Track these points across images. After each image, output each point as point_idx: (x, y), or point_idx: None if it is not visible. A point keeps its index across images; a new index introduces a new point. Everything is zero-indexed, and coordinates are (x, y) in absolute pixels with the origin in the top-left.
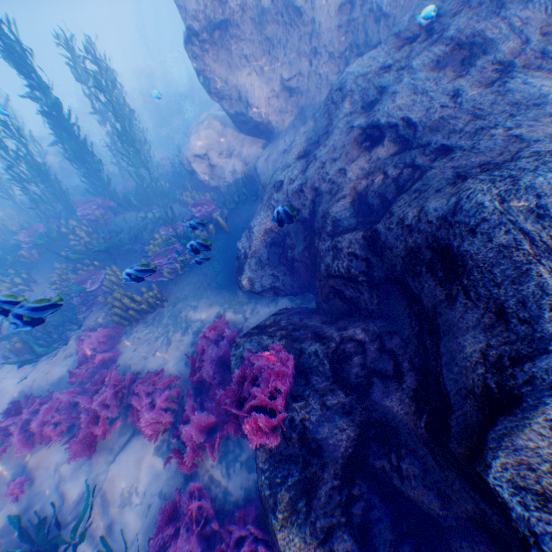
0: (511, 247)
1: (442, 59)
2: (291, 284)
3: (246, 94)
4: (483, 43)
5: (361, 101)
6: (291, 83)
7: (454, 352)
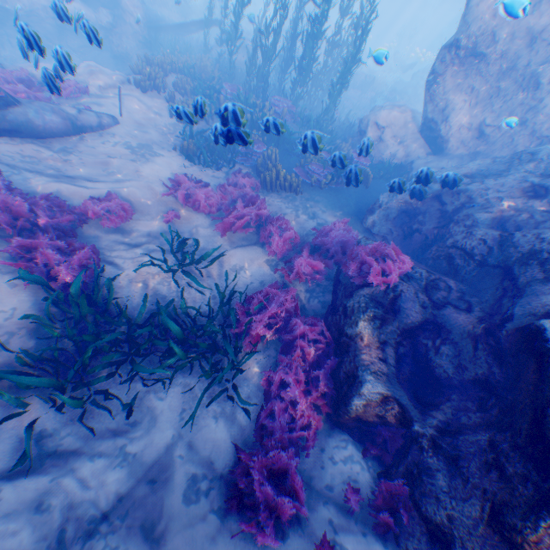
0: None
1: None
2: (397, 244)
3: (451, 112)
4: None
5: (542, 170)
6: (487, 129)
7: (531, 300)
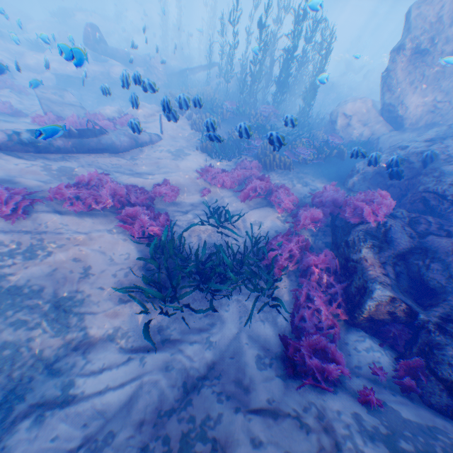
0: None
1: None
2: None
3: (405, 96)
4: None
5: None
6: (438, 104)
7: None
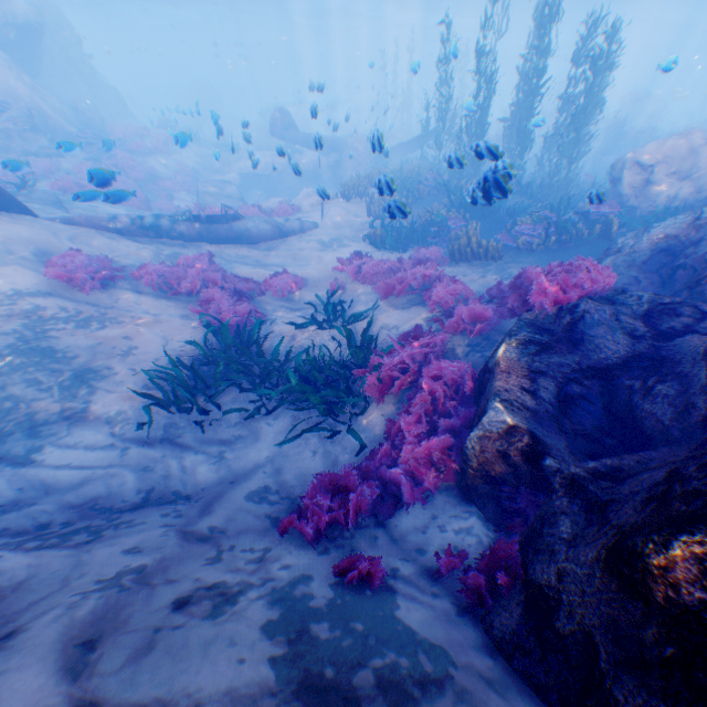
0: None
1: None
2: None
3: None
4: None
5: None
6: None
7: None
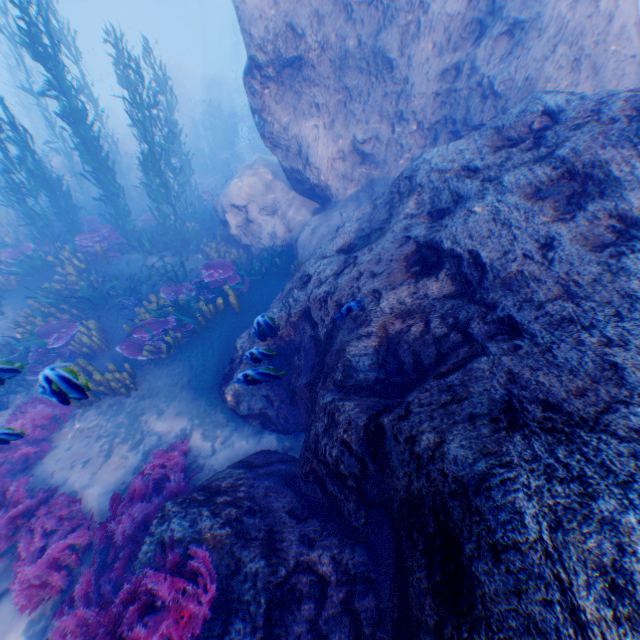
0: (550, 638)
1: (544, 186)
2: (286, 416)
3: (305, 147)
4: (605, 181)
5: (430, 204)
6: (365, 146)
7: None
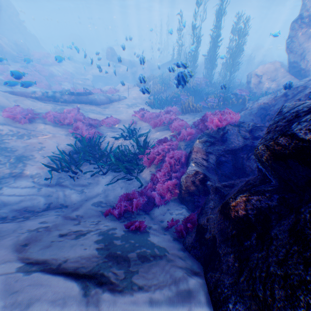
0: None
1: None
2: None
3: (306, 53)
4: None
5: None
6: None
7: None
